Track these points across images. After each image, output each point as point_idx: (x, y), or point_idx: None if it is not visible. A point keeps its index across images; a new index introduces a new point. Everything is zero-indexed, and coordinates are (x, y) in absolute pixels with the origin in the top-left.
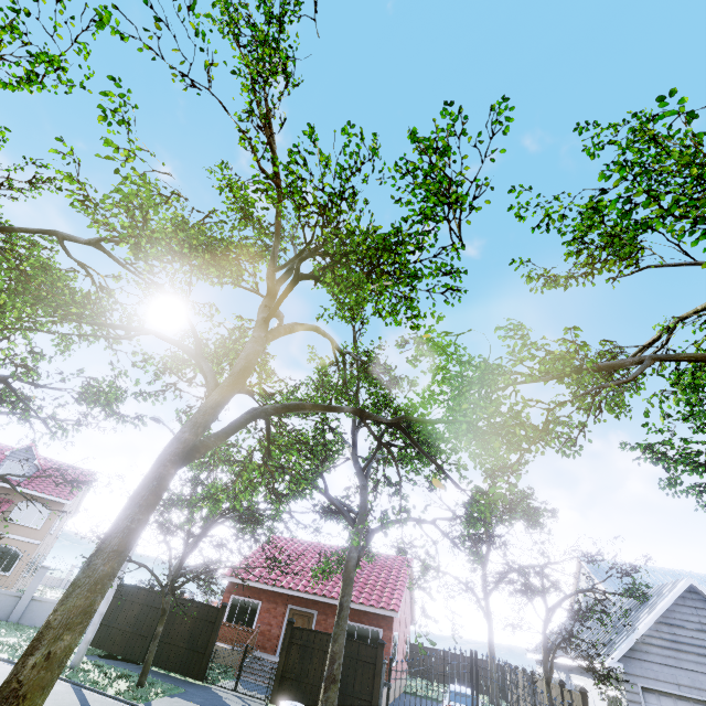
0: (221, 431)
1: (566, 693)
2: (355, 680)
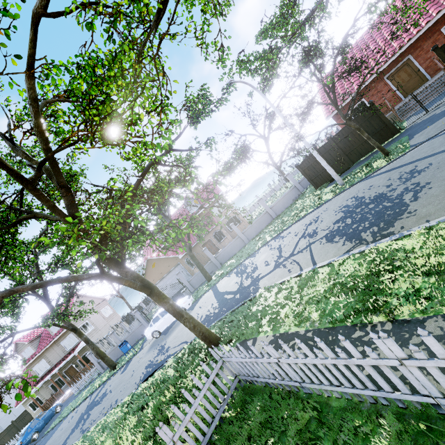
0: None
1: None
2: None
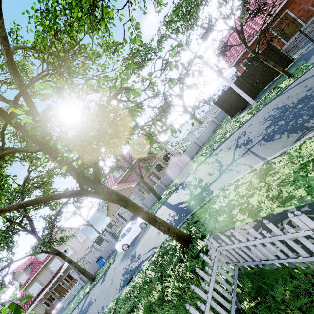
0: None
1: None
2: None
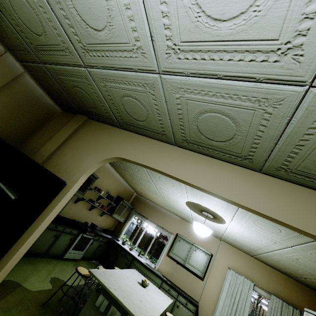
0: None
1: (262, 309)
2: None
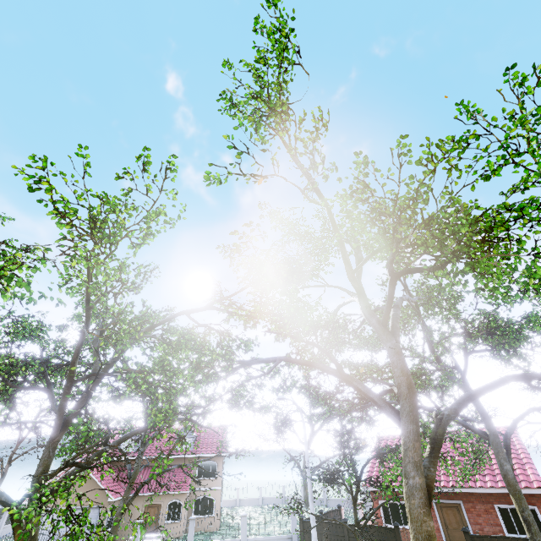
0: (431, 457)
1: None
2: None
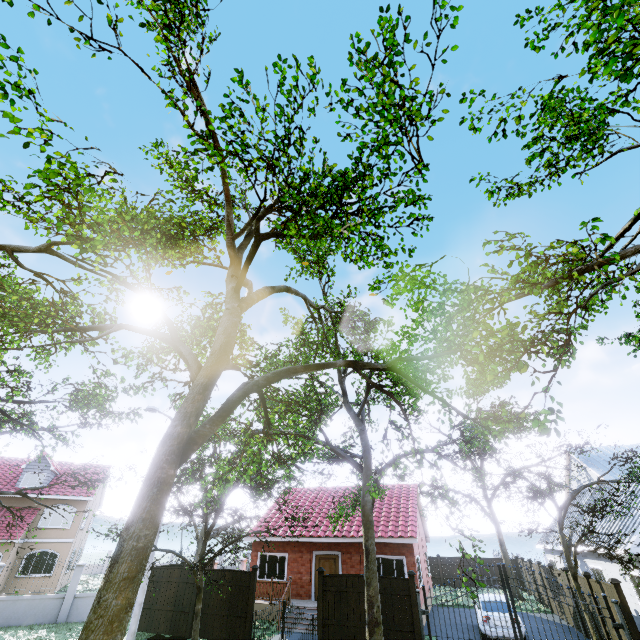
0: (215, 416)
1: (594, 584)
2: (394, 614)
